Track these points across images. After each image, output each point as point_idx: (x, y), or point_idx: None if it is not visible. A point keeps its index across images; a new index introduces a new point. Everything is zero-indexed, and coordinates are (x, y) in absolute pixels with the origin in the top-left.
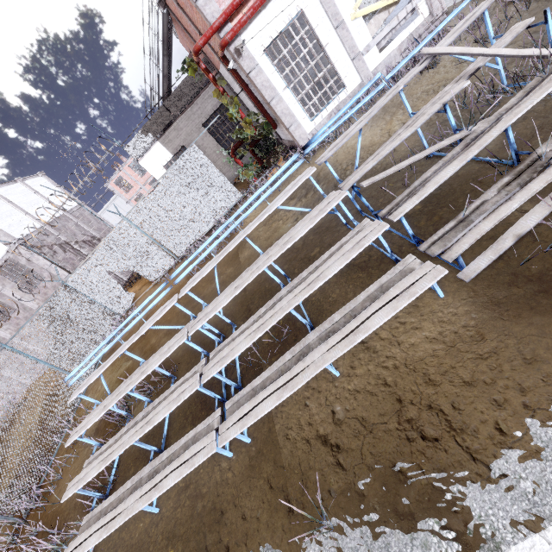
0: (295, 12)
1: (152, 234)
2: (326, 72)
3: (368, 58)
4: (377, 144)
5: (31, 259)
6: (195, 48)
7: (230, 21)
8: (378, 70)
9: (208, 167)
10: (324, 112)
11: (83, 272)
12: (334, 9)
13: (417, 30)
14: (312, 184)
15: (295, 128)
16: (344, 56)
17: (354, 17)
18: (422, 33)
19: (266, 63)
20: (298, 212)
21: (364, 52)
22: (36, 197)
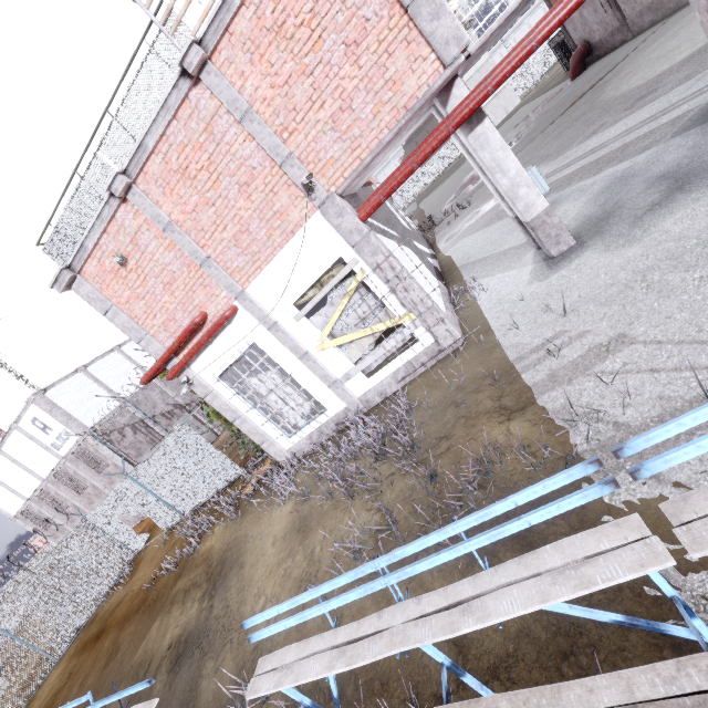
0: (247, 345)
1: (155, 492)
2: (299, 393)
3: (352, 384)
4: (245, 608)
5: (97, 448)
6: (140, 383)
7: (177, 354)
8: (367, 396)
9: (202, 443)
10: (304, 431)
11: (98, 512)
12: (292, 343)
13: (417, 358)
14: (222, 578)
15: (268, 445)
16: (318, 382)
17: (322, 348)
18: (426, 360)
19: (223, 388)
20: (182, 631)
21: (343, 379)
22: (128, 366)
